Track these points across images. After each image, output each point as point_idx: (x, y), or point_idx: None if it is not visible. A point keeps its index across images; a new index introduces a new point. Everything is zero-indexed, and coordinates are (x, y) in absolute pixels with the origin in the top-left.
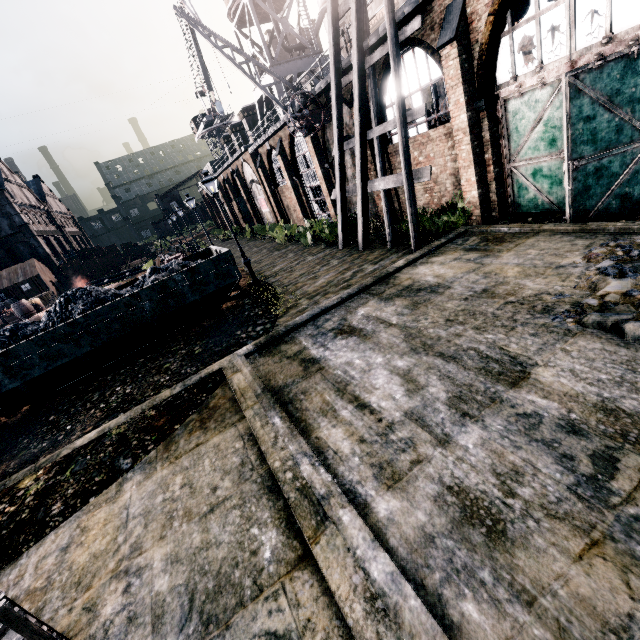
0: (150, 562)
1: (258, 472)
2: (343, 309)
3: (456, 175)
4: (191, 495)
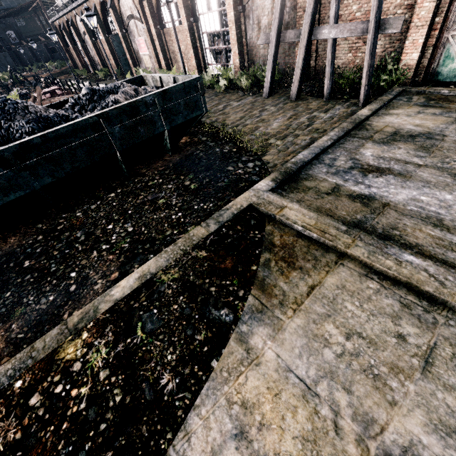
0: (412, 438)
1: (440, 314)
2: (341, 150)
3: (391, 37)
4: (374, 347)
